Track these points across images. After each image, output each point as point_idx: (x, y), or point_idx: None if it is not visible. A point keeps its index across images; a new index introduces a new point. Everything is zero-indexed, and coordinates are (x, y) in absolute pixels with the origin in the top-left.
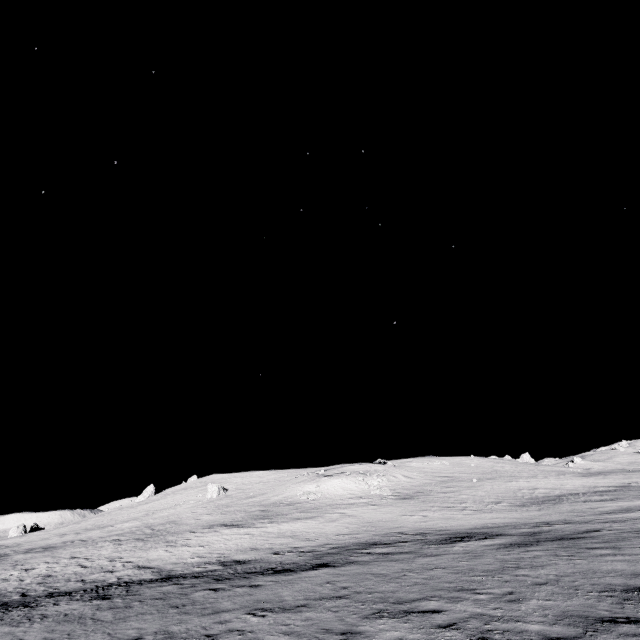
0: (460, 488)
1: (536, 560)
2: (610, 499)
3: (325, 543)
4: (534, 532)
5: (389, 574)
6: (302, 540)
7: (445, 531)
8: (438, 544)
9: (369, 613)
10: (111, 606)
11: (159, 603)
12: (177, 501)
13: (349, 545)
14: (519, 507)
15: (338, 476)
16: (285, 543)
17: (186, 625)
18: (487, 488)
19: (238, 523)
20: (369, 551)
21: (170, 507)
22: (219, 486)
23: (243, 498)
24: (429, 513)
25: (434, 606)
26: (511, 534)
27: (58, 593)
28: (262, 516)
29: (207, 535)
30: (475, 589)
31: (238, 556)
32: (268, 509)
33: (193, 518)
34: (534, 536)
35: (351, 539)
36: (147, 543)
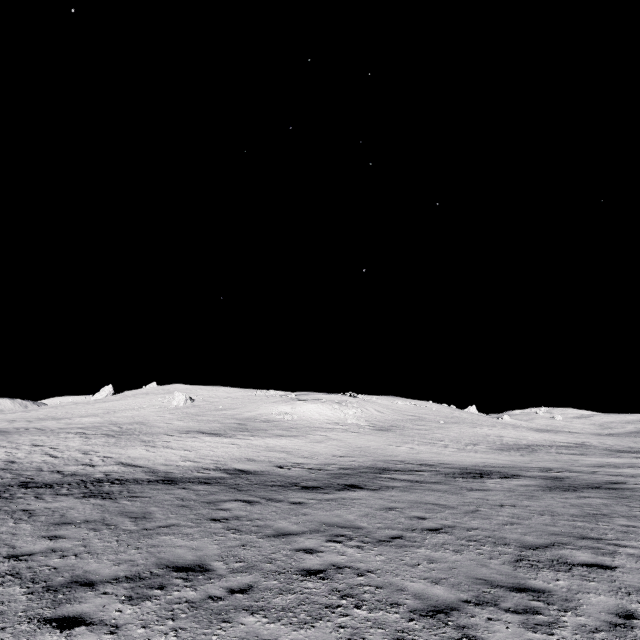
0: (431, 427)
1: (614, 509)
2: (580, 454)
3: (327, 462)
4: (552, 477)
5: (456, 506)
6: (299, 457)
7: (449, 465)
8: (462, 478)
9: (510, 559)
10: (121, 509)
11: (187, 512)
12: (140, 404)
13: (358, 468)
14: (499, 451)
15: (313, 402)
16: (282, 458)
17: (258, 550)
18: (456, 431)
19: (217, 432)
20: (390, 477)
21: (133, 409)
22: (186, 395)
23: (213, 410)
24: (414, 446)
25: (588, 558)
26: (530, 476)
27: (34, 484)
28: (241, 429)
29: (187, 440)
30: (603, 539)
31: (237, 465)
32: (244, 423)
33: (163, 422)
34: (560, 481)
35: (353, 462)
36: (120, 440)
